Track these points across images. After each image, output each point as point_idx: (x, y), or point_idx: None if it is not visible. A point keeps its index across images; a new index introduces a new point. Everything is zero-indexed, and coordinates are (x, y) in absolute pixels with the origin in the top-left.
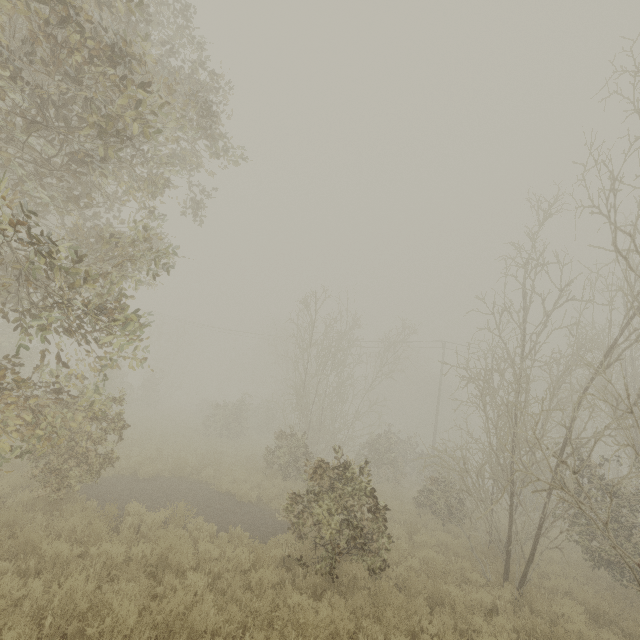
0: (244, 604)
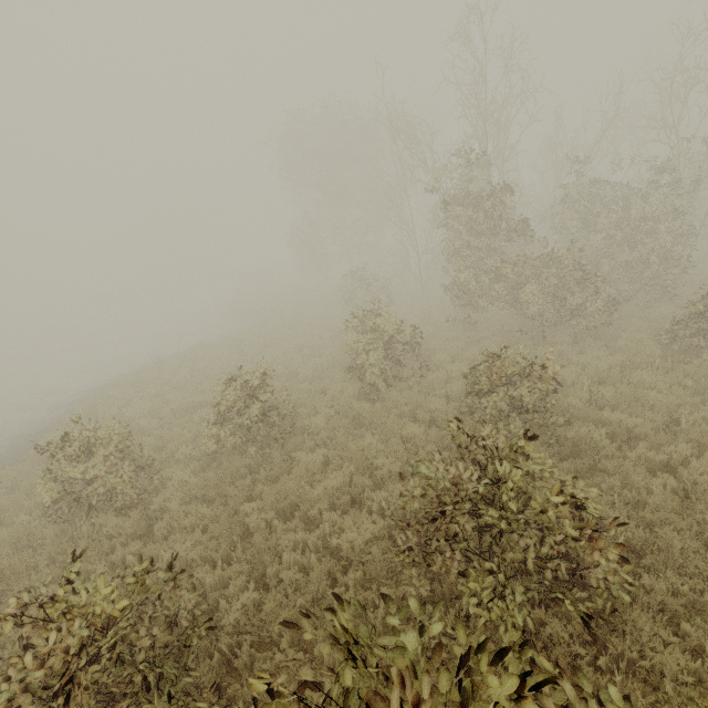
0: None
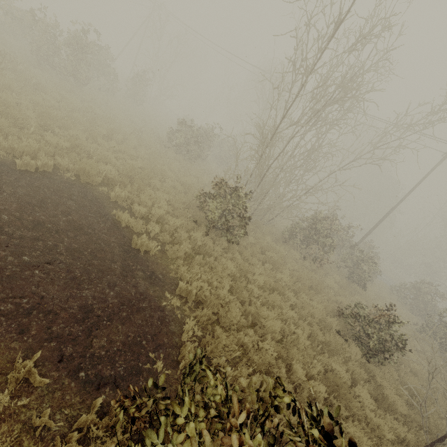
0: None
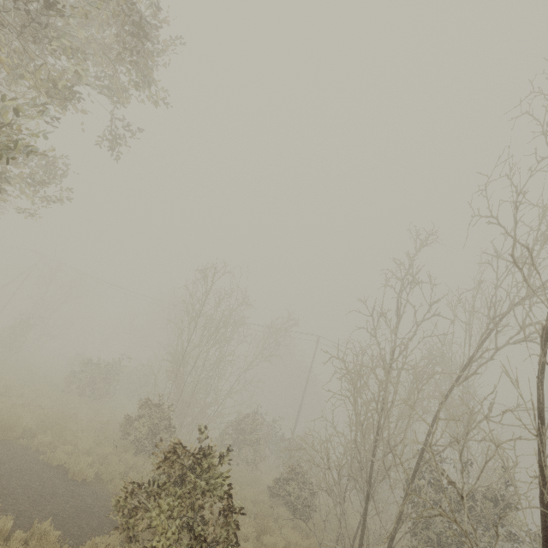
0: None
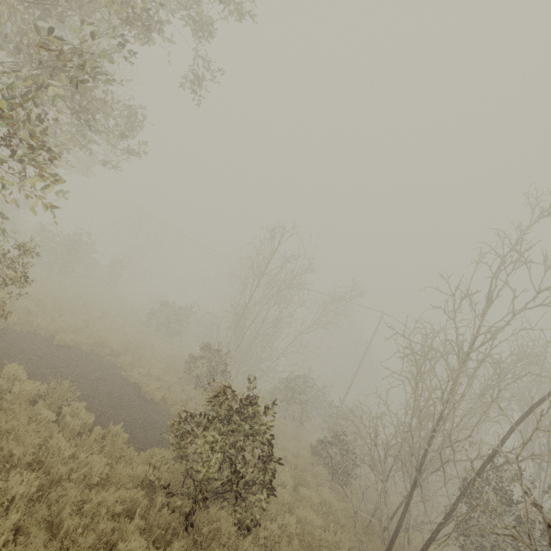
0: (64, 532)
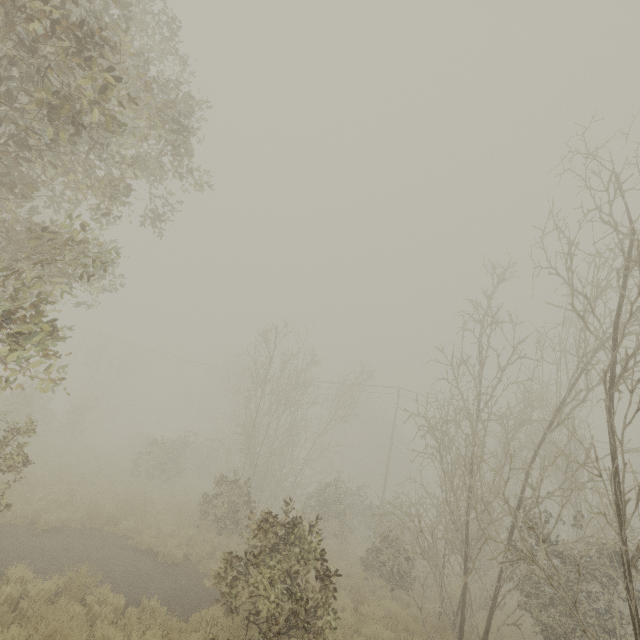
0: None
